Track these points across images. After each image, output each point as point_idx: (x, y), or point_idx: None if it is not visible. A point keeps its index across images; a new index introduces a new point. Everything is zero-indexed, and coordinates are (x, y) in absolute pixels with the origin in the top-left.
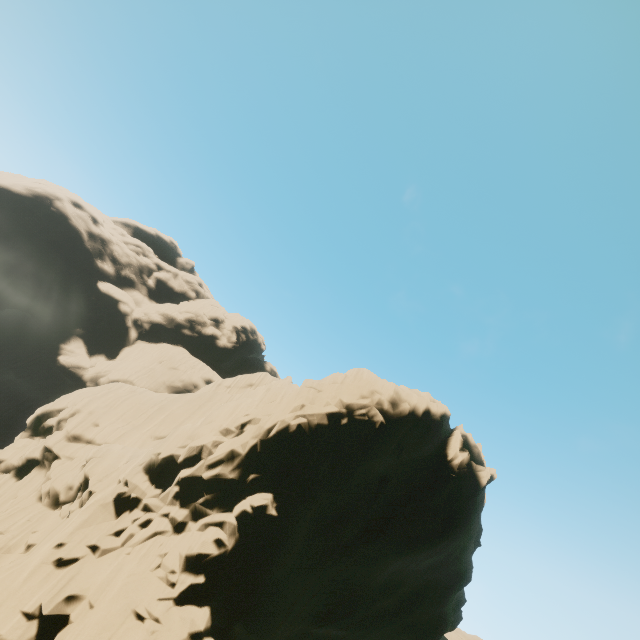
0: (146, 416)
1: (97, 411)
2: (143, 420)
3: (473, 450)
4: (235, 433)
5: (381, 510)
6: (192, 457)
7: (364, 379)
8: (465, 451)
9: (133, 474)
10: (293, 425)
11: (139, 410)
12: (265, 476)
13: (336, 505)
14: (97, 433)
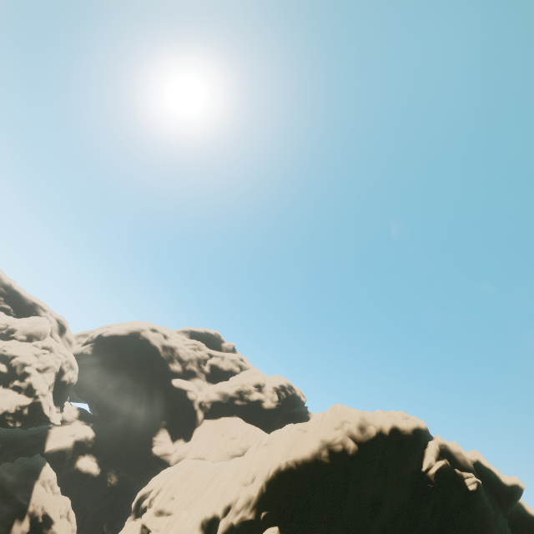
0: (205, 484)
1: (172, 486)
2: (203, 488)
3: (456, 458)
4: (250, 480)
5: (375, 532)
6: (226, 507)
7: (337, 413)
8: (441, 460)
9: (192, 531)
10: (283, 464)
11: (200, 479)
12: (271, 512)
13: (338, 533)
14: (173, 505)
